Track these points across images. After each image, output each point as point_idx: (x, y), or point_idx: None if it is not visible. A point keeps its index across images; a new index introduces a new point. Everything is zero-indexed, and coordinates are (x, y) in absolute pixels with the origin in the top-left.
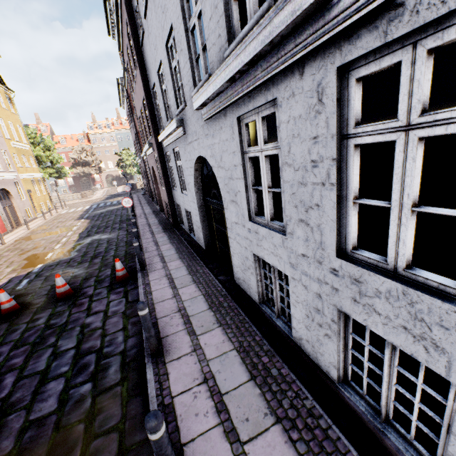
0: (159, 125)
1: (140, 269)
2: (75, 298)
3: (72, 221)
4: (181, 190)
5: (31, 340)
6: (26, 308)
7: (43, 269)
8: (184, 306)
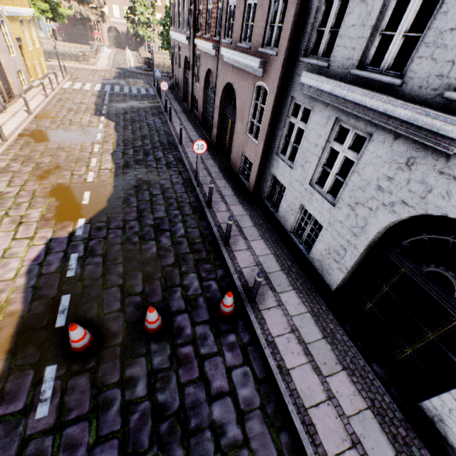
0: (307, 42)
1: (249, 301)
2: (170, 338)
3: (88, 115)
4: (310, 180)
5: (146, 445)
6: (102, 341)
7: (90, 234)
8: (356, 435)
